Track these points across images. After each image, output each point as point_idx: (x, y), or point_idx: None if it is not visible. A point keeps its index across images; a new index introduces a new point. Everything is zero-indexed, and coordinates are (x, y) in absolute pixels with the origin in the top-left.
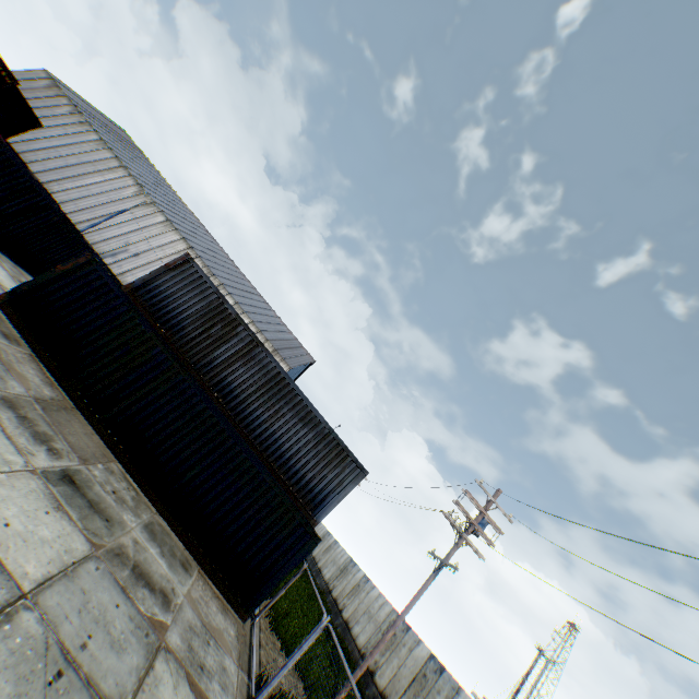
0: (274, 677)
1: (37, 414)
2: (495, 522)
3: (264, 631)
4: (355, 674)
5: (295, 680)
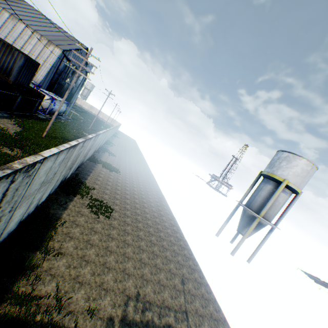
0: None
1: None
2: (91, 63)
3: (5, 120)
4: (47, 128)
5: (18, 130)
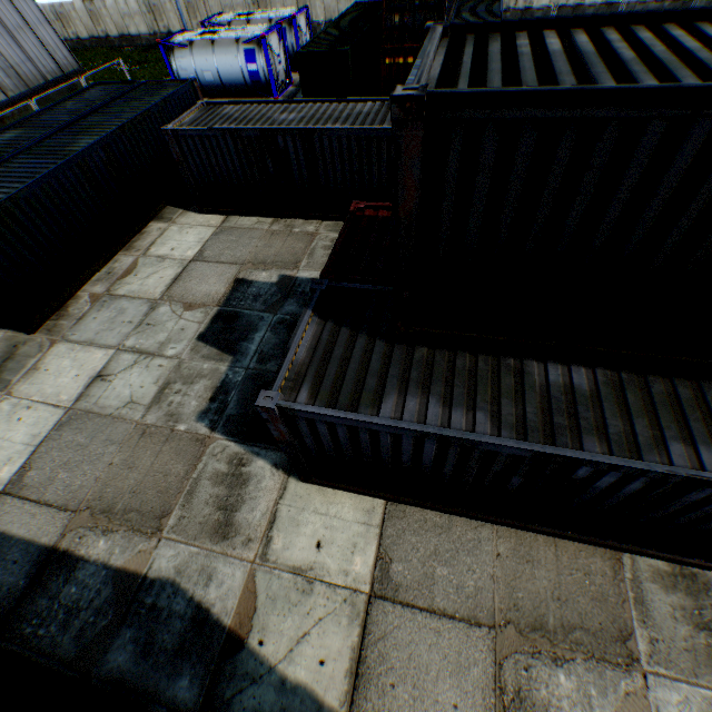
0: None
1: None
2: None
3: None
4: None
5: None
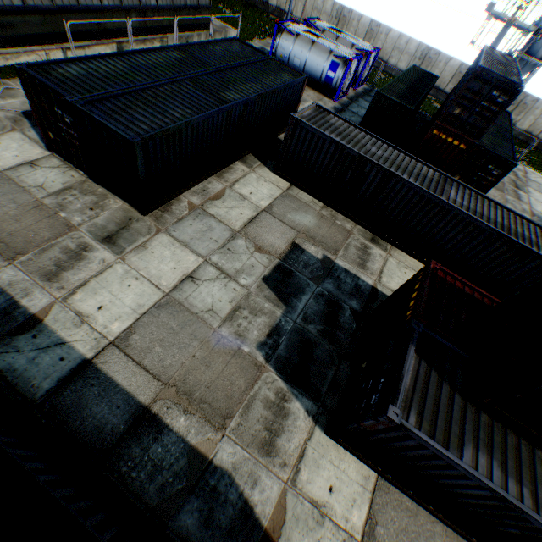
0: (521, 155)
1: (508, 193)
2: None
3: None
4: None
5: None
